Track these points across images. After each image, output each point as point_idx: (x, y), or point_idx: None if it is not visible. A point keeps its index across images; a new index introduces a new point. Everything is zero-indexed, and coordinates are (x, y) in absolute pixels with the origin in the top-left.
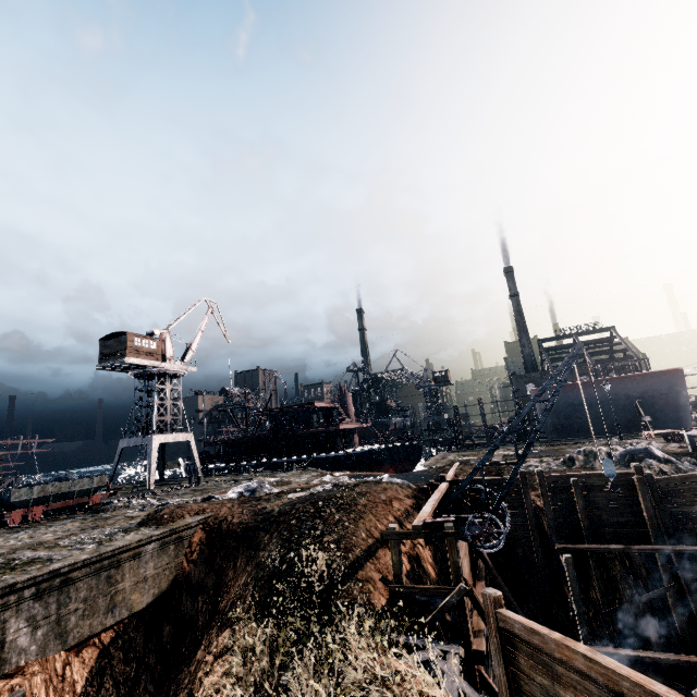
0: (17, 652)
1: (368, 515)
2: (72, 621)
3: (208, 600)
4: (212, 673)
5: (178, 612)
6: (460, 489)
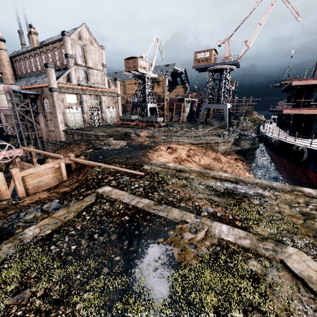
0: None
1: (65, 149)
2: None
3: None
4: None
5: None
6: (3, 142)
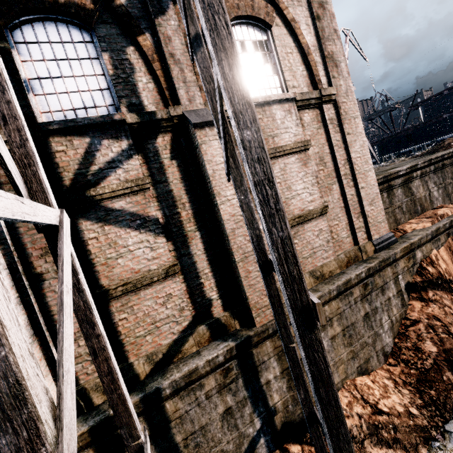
0: (435, 199)
1: None
2: (449, 189)
3: None
4: None
5: None
6: None
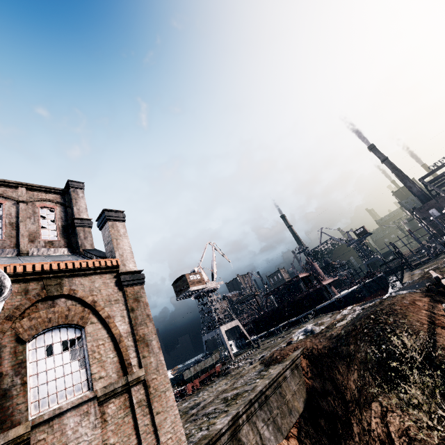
0: (267, 441)
1: (409, 313)
2: (278, 421)
3: (335, 398)
4: (391, 424)
5: (321, 410)
6: None
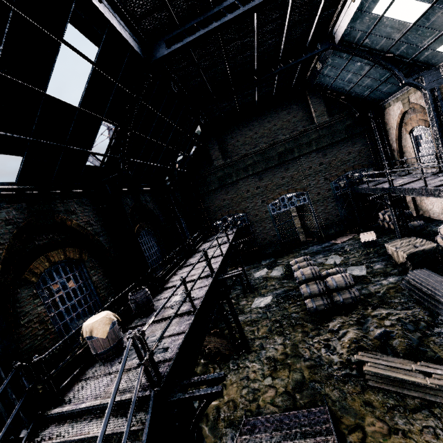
0: None
1: None
2: None
3: None
4: None
5: None
6: None
